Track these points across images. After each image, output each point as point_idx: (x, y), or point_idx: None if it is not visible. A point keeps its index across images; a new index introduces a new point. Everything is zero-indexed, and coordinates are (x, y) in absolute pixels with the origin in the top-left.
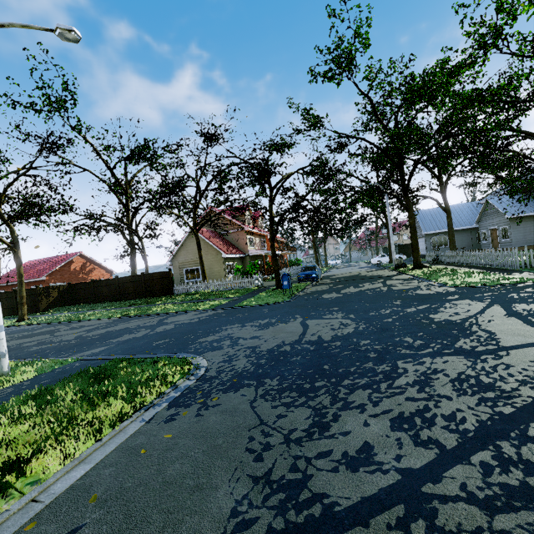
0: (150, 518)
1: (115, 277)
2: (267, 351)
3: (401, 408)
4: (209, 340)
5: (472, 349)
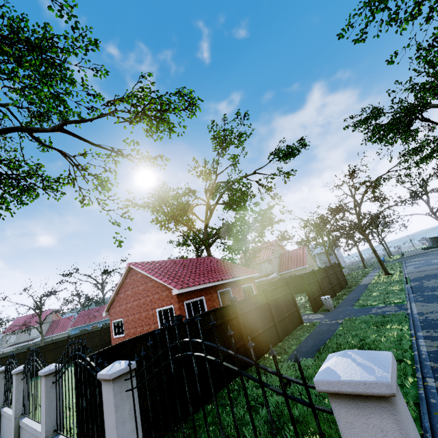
0: None
1: (326, 266)
2: None
3: None
4: None
5: None
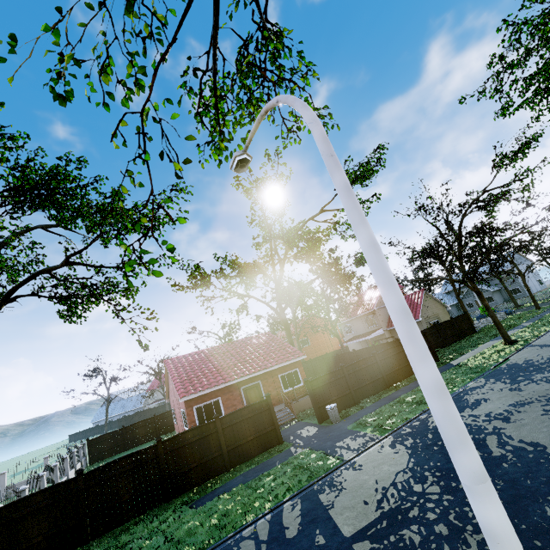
0: None
1: (435, 324)
2: None
3: None
4: None
5: None
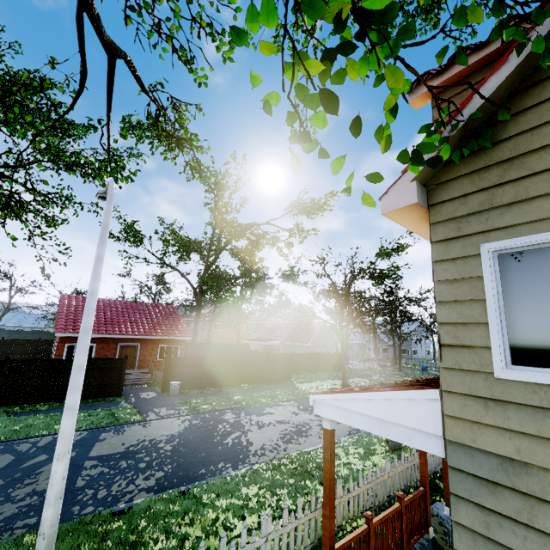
0: None
1: (312, 352)
2: None
3: None
4: None
5: None
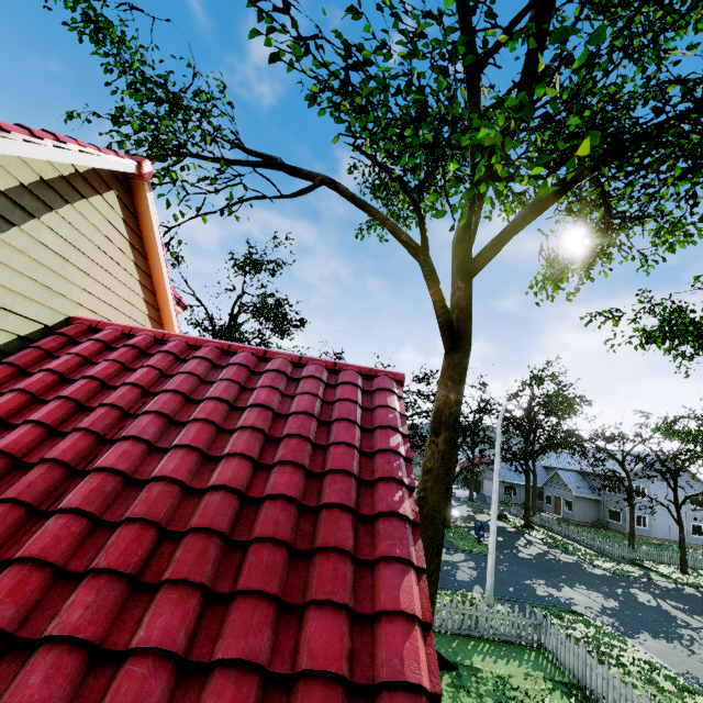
0: (695, 668)
1: None
2: (604, 612)
3: (702, 647)
4: (545, 594)
5: (687, 626)
